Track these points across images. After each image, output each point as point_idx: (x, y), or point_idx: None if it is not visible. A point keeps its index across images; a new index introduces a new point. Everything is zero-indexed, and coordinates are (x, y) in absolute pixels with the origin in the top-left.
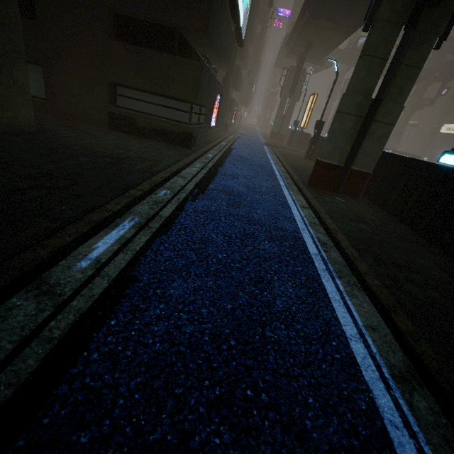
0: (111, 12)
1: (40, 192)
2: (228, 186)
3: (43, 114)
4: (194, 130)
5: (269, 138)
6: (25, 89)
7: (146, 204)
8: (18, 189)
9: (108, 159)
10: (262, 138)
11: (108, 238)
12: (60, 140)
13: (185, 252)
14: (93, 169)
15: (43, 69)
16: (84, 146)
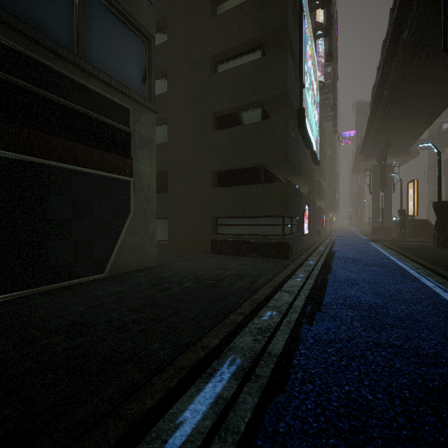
0: (213, 172)
1: (140, 326)
2: (349, 296)
3: (165, 252)
4: (289, 240)
5: (371, 234)
6: (153, 235)
7: (249, 334)
8: (122, 324)
9: (208, 281)
10: (363, 236)
11: (200, 401)
12: (172, 269)
13: (327, 442)
14: (194, 294)
15: (169, 220)
16: (190, 272)
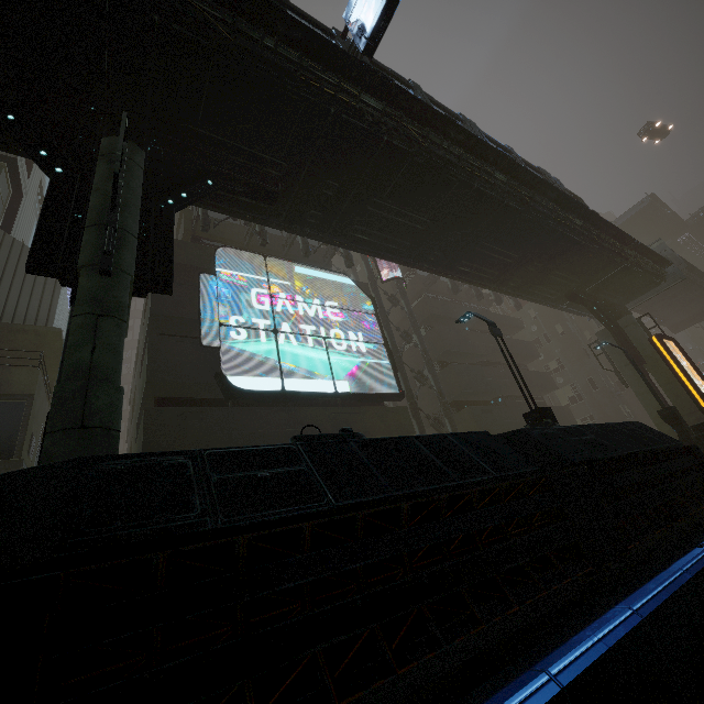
0: None
1: None
2: None
3: None
4: None
5: None
6: None
7: None
8: None
9: None
10: None
11: None
12: None
13: None
14: None
15: None
16: None
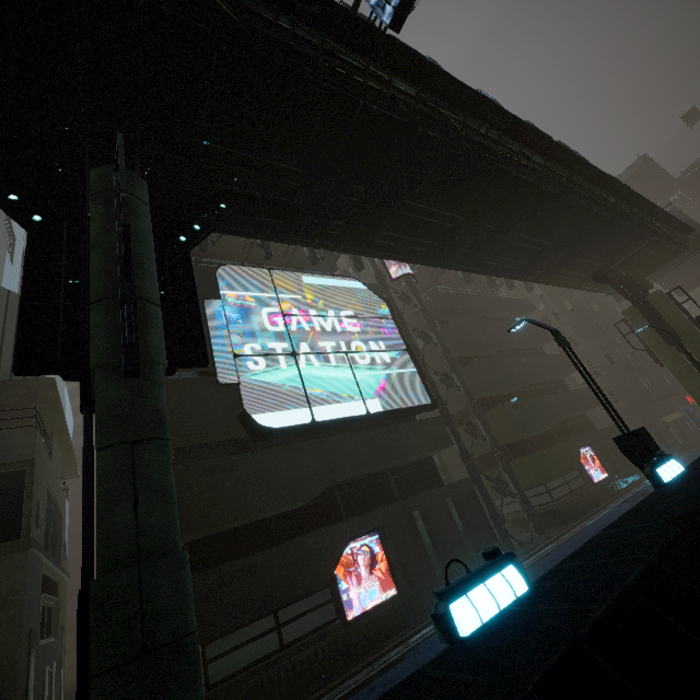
0: None
1: None
2: None
3: None
4: None
5: None
6: None
7: None
8: None
9: None
10: None
11: None
12: None
13: None
14: None
15: None
16: None
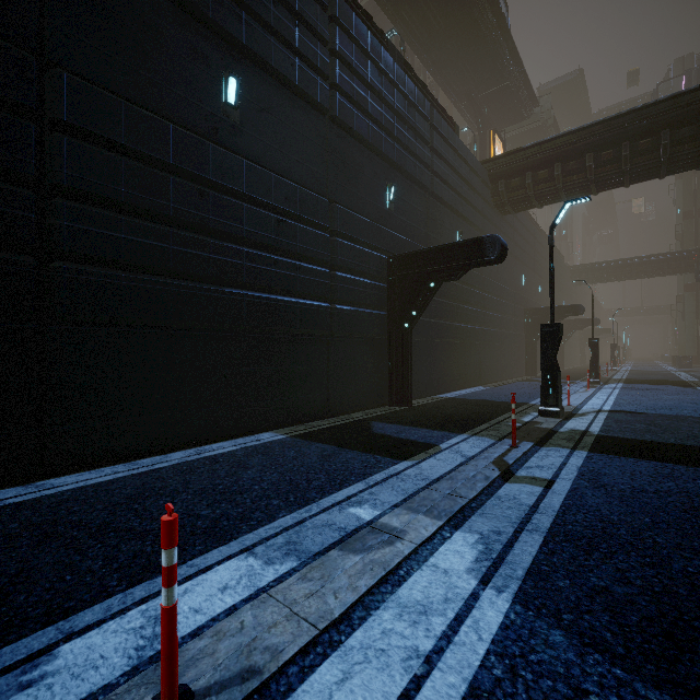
0: None
1: None
2: None
3: None
4: None
5: None
6: None
7: None
8: None
9: None
10: None
11: None
12: None
13: None
14: None
15: None
16: None
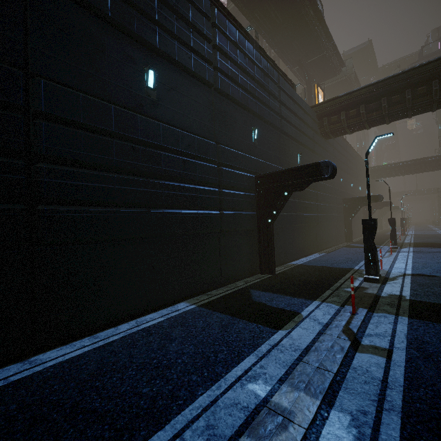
0: None
1: None
2: None
3: None
4: None
5: None
6: None
7: None
8: None
9: None
10: None
11: None
12: None
13: None
14: None
15: None
16: None
